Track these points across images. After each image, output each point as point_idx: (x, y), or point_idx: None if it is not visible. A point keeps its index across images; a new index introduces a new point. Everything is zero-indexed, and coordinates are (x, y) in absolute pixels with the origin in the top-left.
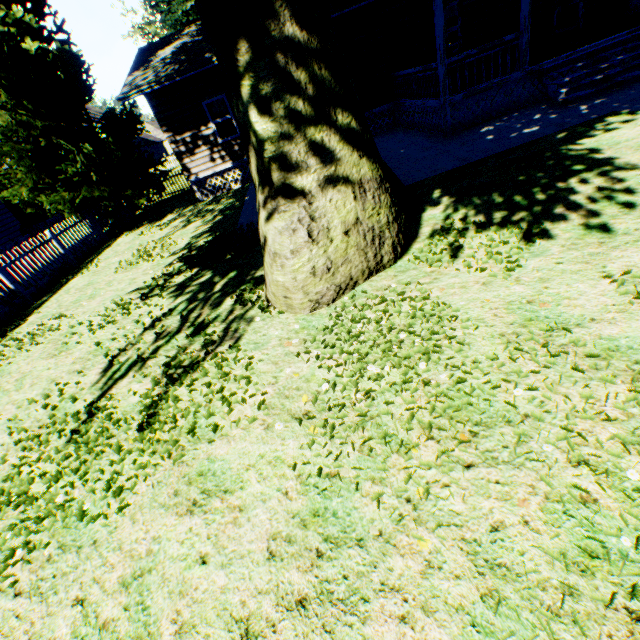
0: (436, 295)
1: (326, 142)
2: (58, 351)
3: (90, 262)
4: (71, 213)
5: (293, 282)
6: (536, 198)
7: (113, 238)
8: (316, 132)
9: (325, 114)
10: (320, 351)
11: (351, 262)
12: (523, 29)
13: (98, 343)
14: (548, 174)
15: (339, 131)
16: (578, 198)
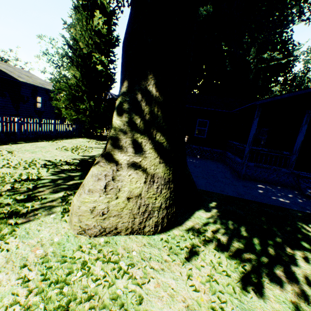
0: (148, 288)
1: (143, 144)
2: None
3: (58, 139)
4: (70, 120)
5: (77, 208)
6: (268, 249)
7: (79, 137)
8: (140, 137)
9: (150, 131)
10: (35, 276)
11: (122, 217)
12: (294, 153)
13: None
14: (283, 235)
15: (154, 143)
16: (298, 271)
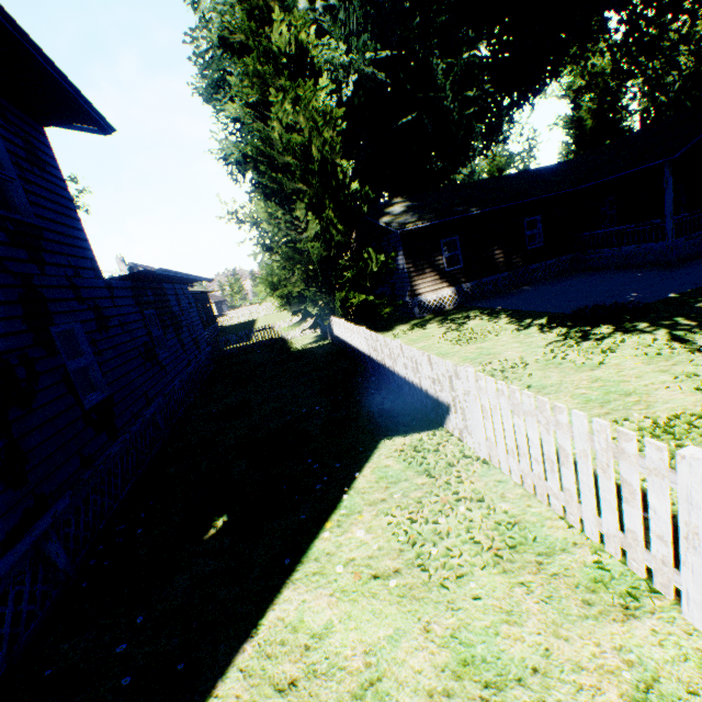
0: None
1: None
2: (585, 367)
3: None
4: (339, 311)
5: None
6: None
7: None
8: None
9: None
10: None
11: None
12: None
13: (644, 353)
14: None
15: None
16: None
